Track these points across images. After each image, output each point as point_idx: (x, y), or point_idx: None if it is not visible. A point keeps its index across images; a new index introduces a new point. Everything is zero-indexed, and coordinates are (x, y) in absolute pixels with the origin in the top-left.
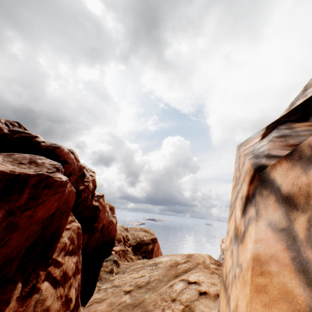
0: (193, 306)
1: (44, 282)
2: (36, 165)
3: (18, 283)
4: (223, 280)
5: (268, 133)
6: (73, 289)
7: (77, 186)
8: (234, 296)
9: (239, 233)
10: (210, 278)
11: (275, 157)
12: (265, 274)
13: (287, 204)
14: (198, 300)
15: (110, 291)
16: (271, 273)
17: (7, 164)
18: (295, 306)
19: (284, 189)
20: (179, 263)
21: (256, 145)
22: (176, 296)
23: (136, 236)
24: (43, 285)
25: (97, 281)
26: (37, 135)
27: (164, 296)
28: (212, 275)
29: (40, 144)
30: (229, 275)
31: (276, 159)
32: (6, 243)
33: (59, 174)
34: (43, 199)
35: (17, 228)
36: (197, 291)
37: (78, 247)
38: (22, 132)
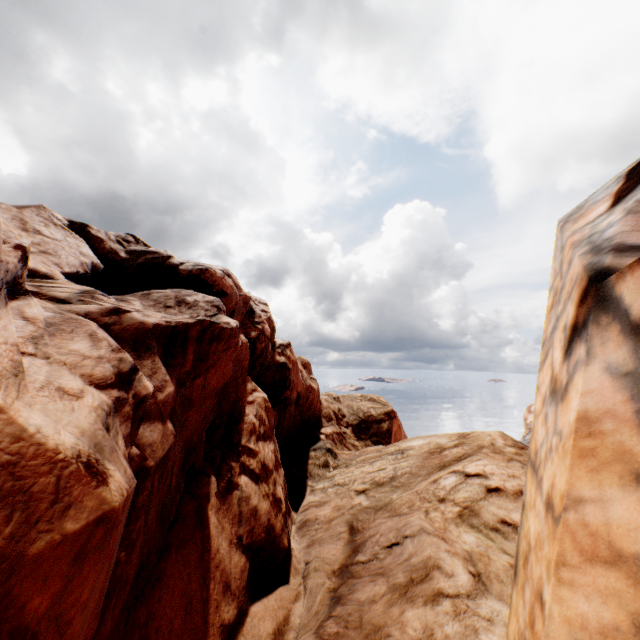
0: (478, 508)
1: (241, 477)
2: (187, 306)
3: (211, 476)
4: (530, 460)
5: (628, 190)
6: (279, 487)
7: (246, 333)
8: (548, 474)
9: (558, 387)
10: (506, 468)
11: (632, 249)
12: (595, 434)
13: (637, 336)
14: (485, 499)
15: (332, 492)
16: (603, 433)
17: (151, 311)
18: (632, 466)
19: (634, 313)
20: (444, 447)
21: (599, 221)
22: (446, 495)
23: (357, 410)
24: (241, 480)
25: (307, 478)
26: (168, 252)
27: (424, 495)
28: (509, 464)
29: (179, 268)
30: (540, 451)
31: (635, 253)
32: (184, 425)
33: (224, 317)
34: (212, 359)
35: (192, 405)
36: (483, 487)
37: (271, 429)
38: (146, 253)
